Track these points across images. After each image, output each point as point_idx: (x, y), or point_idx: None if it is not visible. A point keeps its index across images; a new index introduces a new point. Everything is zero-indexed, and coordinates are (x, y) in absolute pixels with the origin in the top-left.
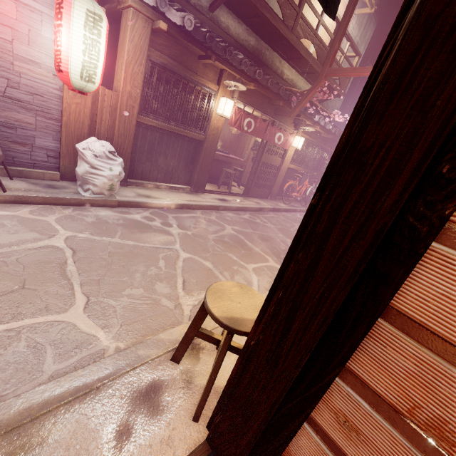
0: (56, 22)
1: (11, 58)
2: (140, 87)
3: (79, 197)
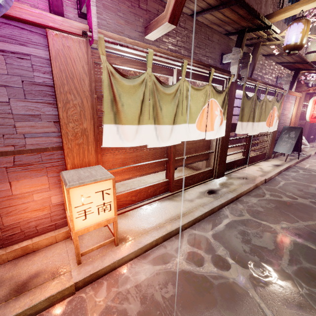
0: (315, 106)
1: (286, 119)
2: (300, 113)
3: (304, 157)
